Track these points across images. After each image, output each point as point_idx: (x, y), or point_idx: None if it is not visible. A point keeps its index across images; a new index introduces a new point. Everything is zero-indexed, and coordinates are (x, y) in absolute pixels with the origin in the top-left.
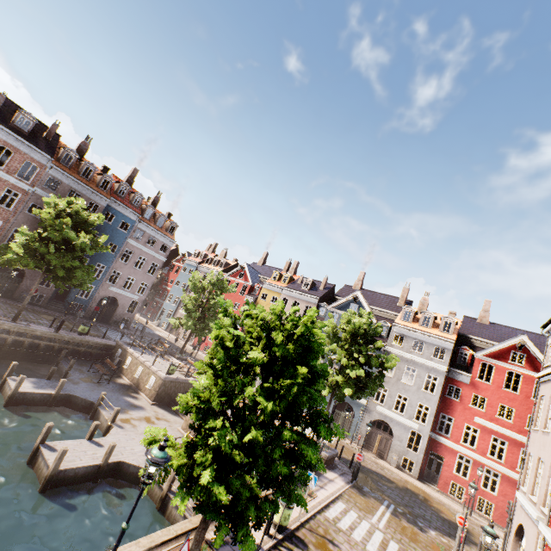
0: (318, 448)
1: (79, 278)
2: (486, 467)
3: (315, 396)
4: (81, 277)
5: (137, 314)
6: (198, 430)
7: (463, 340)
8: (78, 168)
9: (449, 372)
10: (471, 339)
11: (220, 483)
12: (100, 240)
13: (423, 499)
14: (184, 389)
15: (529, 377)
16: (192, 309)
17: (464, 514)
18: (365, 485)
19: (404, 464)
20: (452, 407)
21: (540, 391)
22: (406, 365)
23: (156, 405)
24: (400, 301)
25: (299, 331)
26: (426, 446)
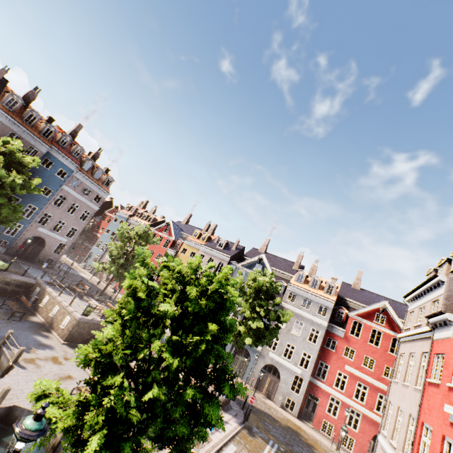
0: (219, 406)
1: (4, 215)
2: (351, 407)
3: (222, 354)
4: (6, 214)
5: (65, 256)
6: (94, 386)
7: (341, 301)
8: (22, 113)
9: (329, 327)
10: (346, 301)
11: (110, 450)
12: (33, 182)
13: (301, 437)
14: (98, 330)
15: (388, 335)
16: (117, 256)
17: (332, 449)
18: (254, 426)
19: (286, 403)
20: (329, 356)
21: (400, 349)
22: (296, 319)
23: (67, 344)
24: (295, 265)
25: (213, 287)
26: (306, 388)
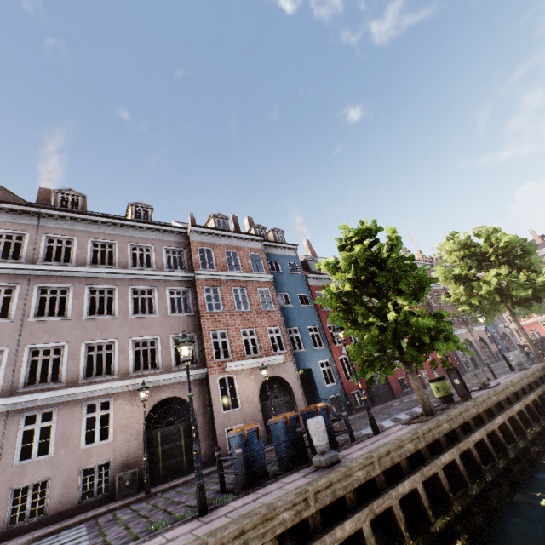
0: None
1: None
2: None
3: None
4: None
5: None
6: None
7: None
8: None
9: None
10: None
11: None
12: None
13: None
14: None
15: None
16: None
17: None
18: None
19: None
20: None
21: None
22: None
23: None
24: None
25: None
26: None
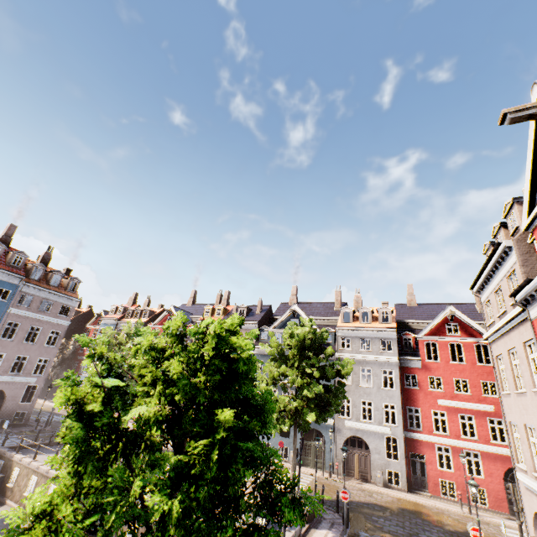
0: None
1: None
2: (465, 449)
3: (257, 454)
4: None
5: (46, 402)
6: None
7: (402, 326)
8: None
9: (401, 361)
10: (408, 324)
11: None
12: None
13: (422, 516)
14: None
15: (468, 344)
16: None
17: (465, 514)
18: (360, 530)
19: (389, 478)
20: (415, 397)
21: (493, 351)
22: (360, 367)
23: None
24: (336, 305)
25: (209, 349)
26: (404, 449)
